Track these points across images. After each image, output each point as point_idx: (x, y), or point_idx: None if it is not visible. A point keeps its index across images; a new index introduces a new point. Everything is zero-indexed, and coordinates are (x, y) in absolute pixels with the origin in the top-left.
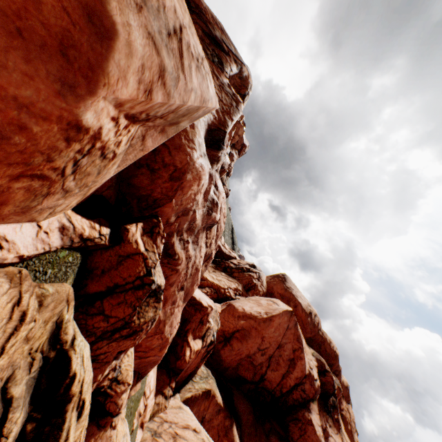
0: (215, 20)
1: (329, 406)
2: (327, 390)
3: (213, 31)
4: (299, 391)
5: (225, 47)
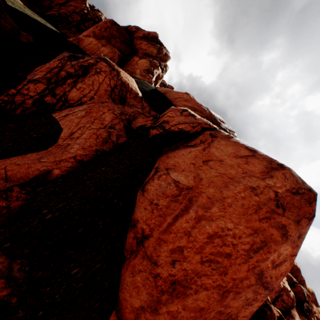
0: (219, 118)
1: (305, 311)
2: (299, 298)
3: (222, 126)
4: (280, 302)
5: (227, 130)
